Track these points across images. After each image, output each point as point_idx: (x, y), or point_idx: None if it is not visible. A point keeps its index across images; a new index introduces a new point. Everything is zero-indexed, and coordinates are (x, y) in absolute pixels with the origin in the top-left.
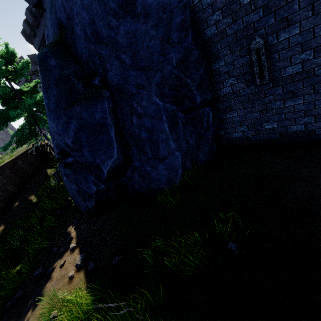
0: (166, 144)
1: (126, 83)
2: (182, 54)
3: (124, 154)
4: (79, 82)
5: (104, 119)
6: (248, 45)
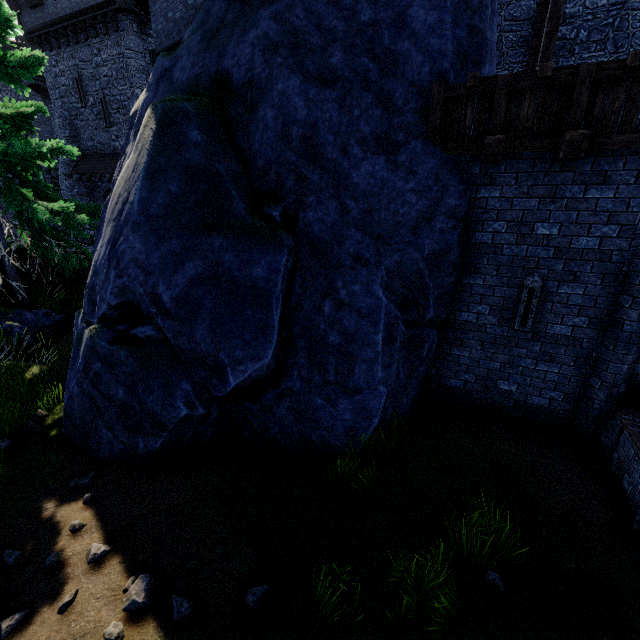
0: (369, 367)
1: (337, 243)
2: (441, 247)
3: (278, 359)
4: (240, 196)
5: (270, 283)
6: (522, 278)
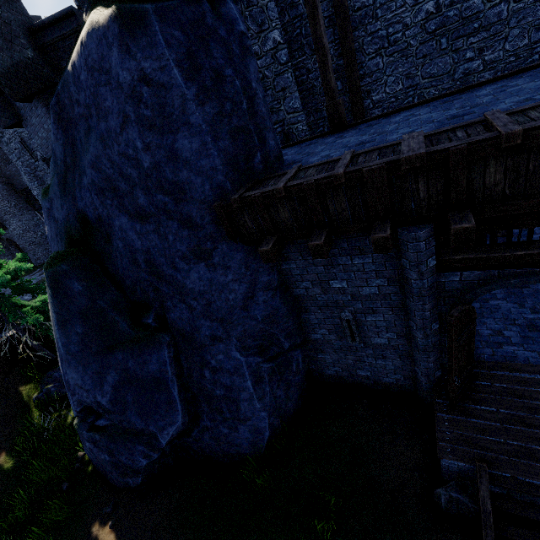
0: (249, 403)
1: (196, 332)
2: (269, 311)
3: (190, 412)
4: (122, 318)
5: (163, 373)
6: (339, 313)
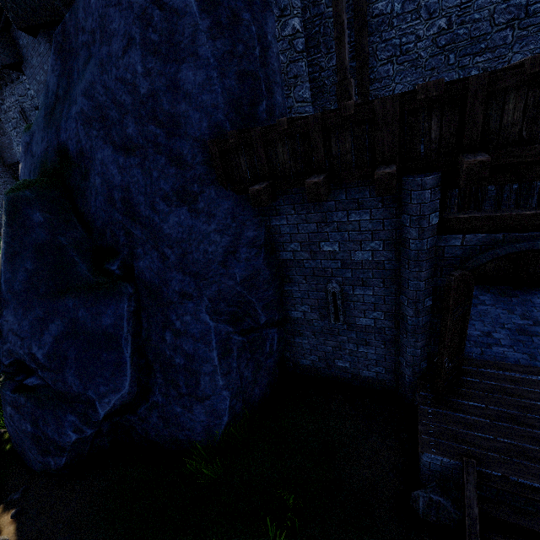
0: (211, 378)
1: (164, 285)
2: (250, 272)
3: (141, 382)
4: (83, 259)
5: (117, 328)
6: (325, 284)
